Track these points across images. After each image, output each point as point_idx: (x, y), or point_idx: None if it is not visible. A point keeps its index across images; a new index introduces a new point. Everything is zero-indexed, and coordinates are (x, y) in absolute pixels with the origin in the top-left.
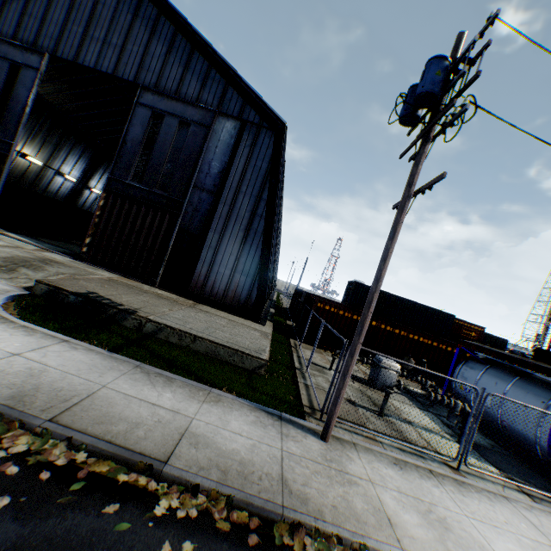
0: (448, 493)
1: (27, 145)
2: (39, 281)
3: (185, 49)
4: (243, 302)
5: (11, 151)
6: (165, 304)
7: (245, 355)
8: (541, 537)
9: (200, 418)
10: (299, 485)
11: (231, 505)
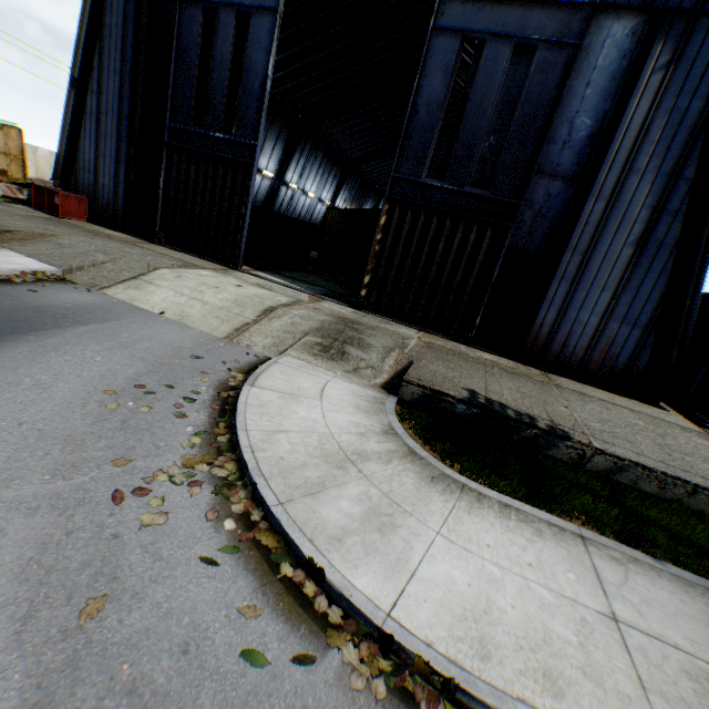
0: None
1: None
2: (406, 380)
3: None
4: (619, 369)
5: (255, 157)
6: (538, 391)
7: None
8: None
9: None
10: None
11: None
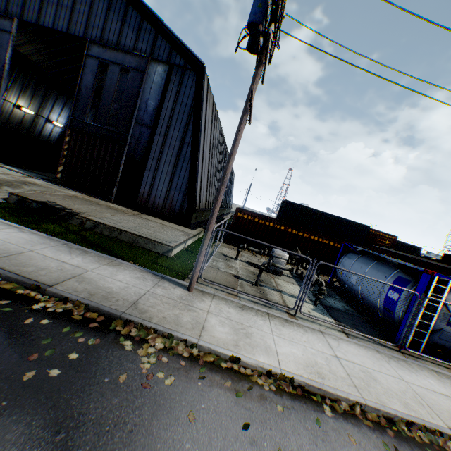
0: (271, 324)
1: (21, 99)
2: (11, 193)
3: (121, 5)
4: (177, 213)
5: None
6: (111, 212)
7: (157, 243)
8: (329, 351)
9: (95, 271)
10: (145, 307)
11: (89, 310)
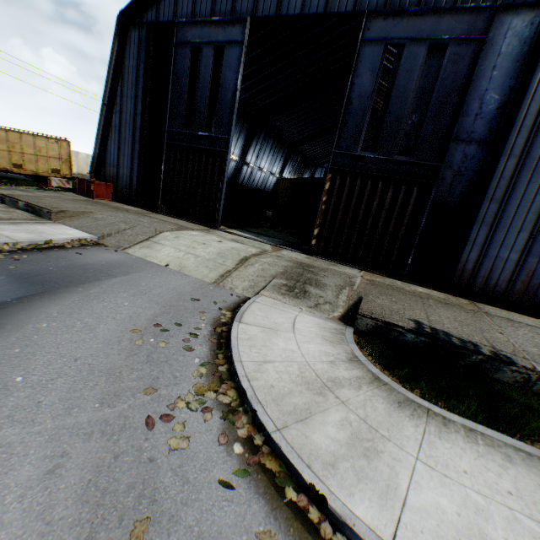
0: None
1: None
2: (360, 314)
3: None
4: None
5: (228, 146)
6: (471, 319)
7: None
8: None
9: None
10: None
11: None
